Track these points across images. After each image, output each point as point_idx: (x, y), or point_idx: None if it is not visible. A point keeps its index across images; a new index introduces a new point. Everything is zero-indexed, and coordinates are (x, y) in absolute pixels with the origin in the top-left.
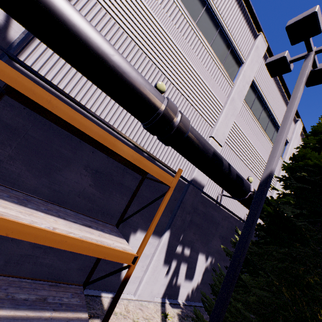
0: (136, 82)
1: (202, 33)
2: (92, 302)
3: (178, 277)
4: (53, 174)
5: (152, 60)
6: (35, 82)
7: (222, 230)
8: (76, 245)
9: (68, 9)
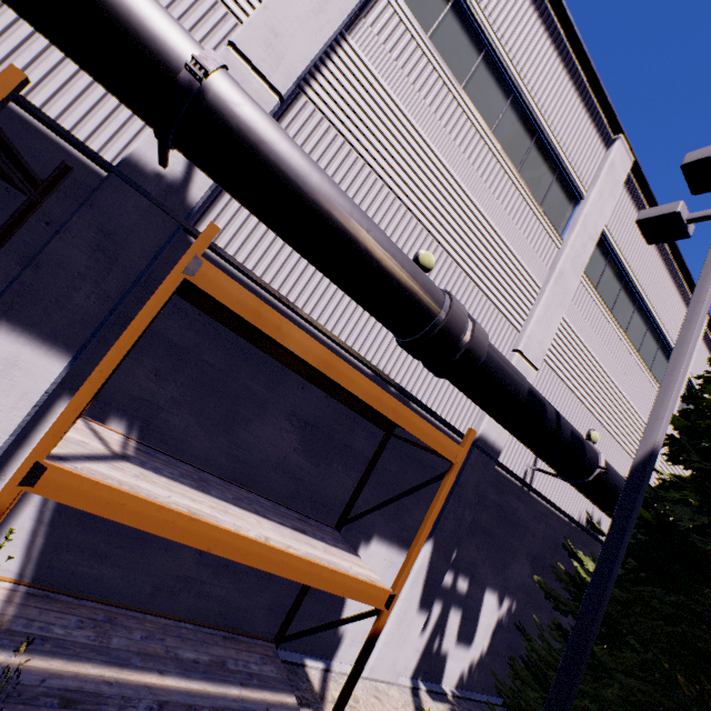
0: (400, 273)
1: (503, 149)
2: (293, 675)
3: (444, 637)
4: (237, 430)
5: (411, 210)
6: (219, 267)
7: (533, 541)
8: (302, 571)
9: (304, 166)
